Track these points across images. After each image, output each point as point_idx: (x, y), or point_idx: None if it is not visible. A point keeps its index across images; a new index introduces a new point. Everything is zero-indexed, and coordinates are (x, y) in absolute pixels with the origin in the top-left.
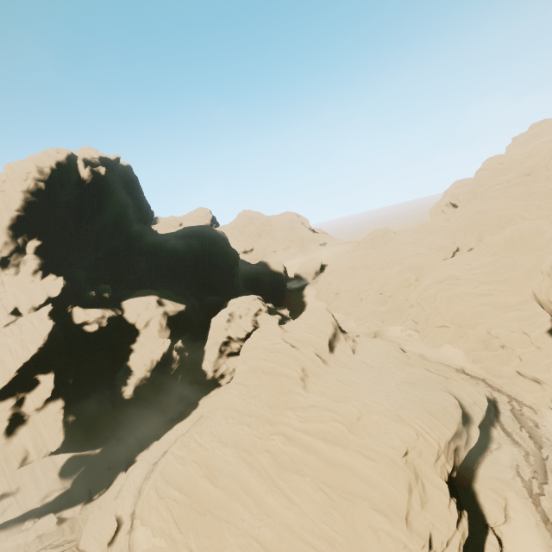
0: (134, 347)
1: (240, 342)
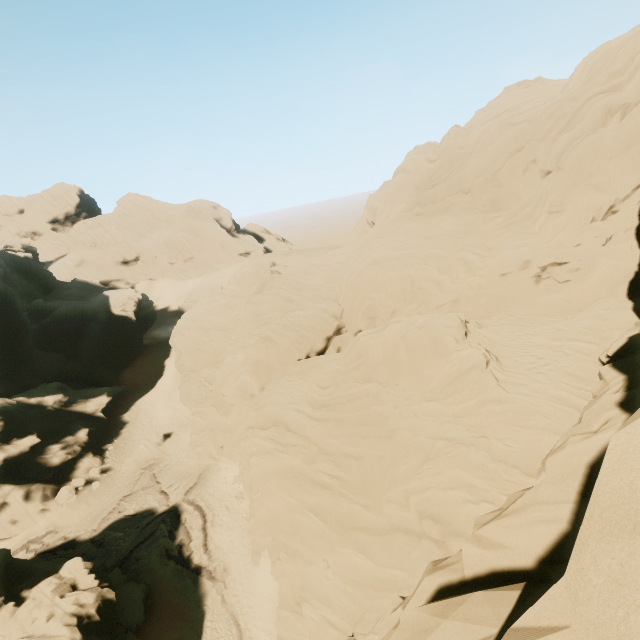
0: None
1: None
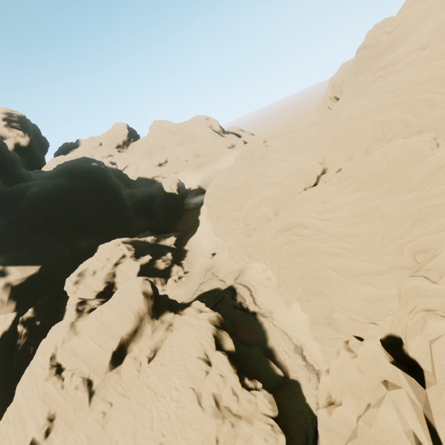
0: None
1: (97, 299)
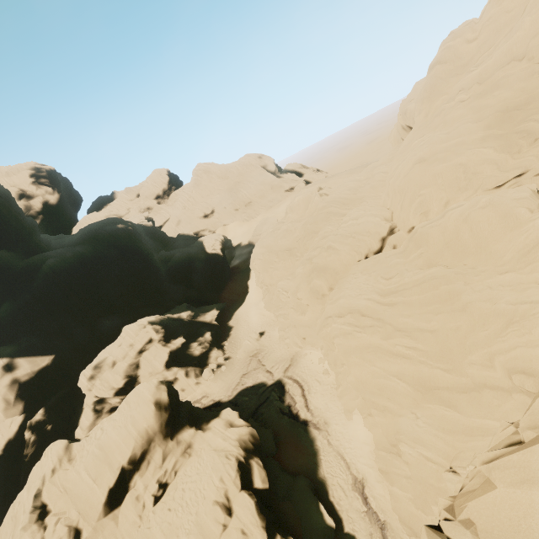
0: None
1: (118, 397)
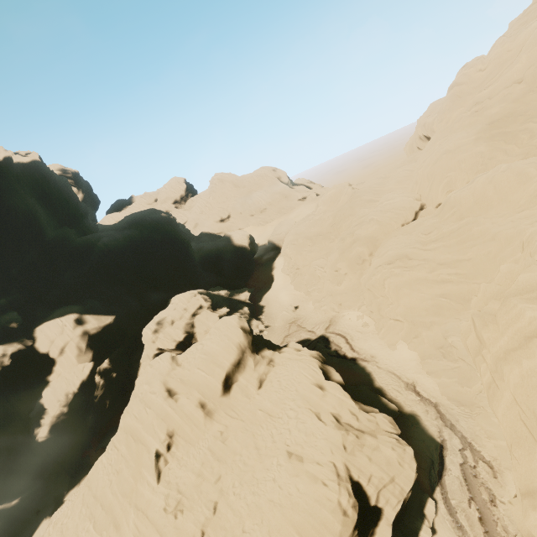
0: (51, 378)
1: (175, 351)
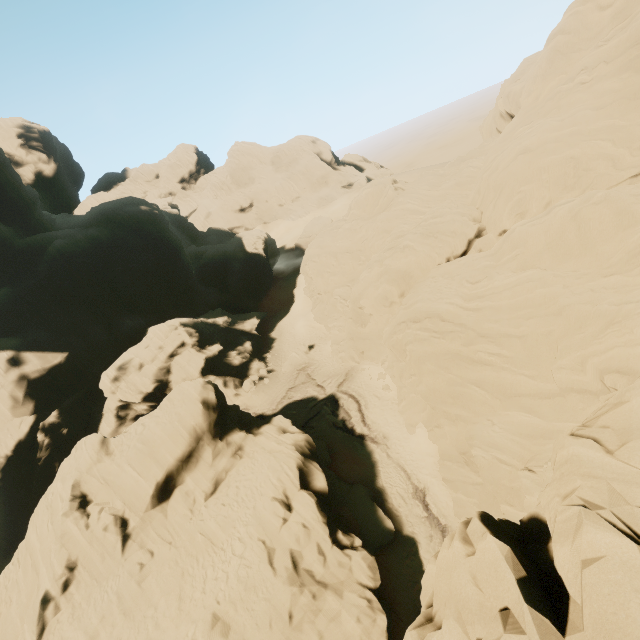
0: None
1: (145, 403)
